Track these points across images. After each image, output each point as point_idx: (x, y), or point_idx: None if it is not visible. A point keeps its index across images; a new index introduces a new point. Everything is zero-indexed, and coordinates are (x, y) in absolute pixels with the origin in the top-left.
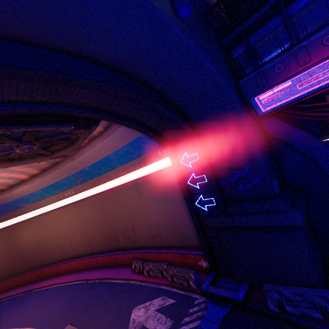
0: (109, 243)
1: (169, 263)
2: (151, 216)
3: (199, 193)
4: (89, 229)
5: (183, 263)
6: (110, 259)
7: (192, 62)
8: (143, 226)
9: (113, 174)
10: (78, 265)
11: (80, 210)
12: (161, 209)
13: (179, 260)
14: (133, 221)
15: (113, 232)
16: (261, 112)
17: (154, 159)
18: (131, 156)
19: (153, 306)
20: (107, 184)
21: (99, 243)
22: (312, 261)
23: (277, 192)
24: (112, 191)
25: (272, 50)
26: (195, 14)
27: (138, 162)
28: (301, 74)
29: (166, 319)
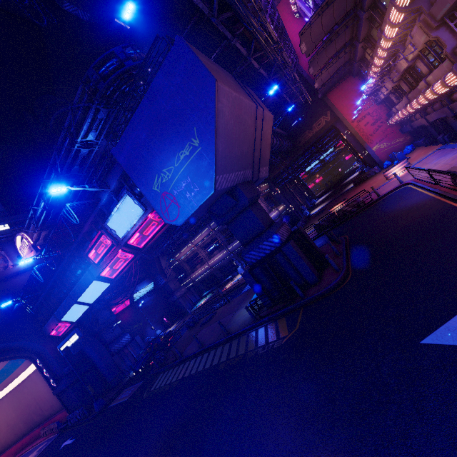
0: (29, 425)
1: (60, 421)
2: (45, 394)
3: (50, 378)
4: (12, 420)
5: (64, 418)
6: (31, 437)
7: (4, 345)
8: (44, 403)
9: (14, 375)
10: (9, 454)
11: (1, 408)
12: (48, 389)
13: (62, 417)
14: (38, 401)
15: (29, 415)
16: (59, 336)
17: (31, 362)
18: (18, 364)
19: (36, 451)
20: (16, 381)
21: (22, 429)
22: (80, 398)
23: (68, 372)
24: (19, 386)
25: (46, 319)
26: (4, 323)
27: (24, 365)
28: (55, 329)
29: (37, 453)
